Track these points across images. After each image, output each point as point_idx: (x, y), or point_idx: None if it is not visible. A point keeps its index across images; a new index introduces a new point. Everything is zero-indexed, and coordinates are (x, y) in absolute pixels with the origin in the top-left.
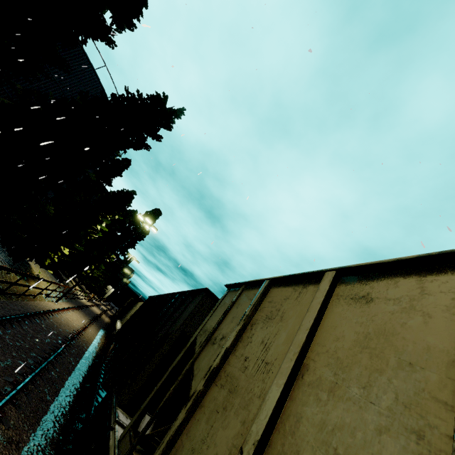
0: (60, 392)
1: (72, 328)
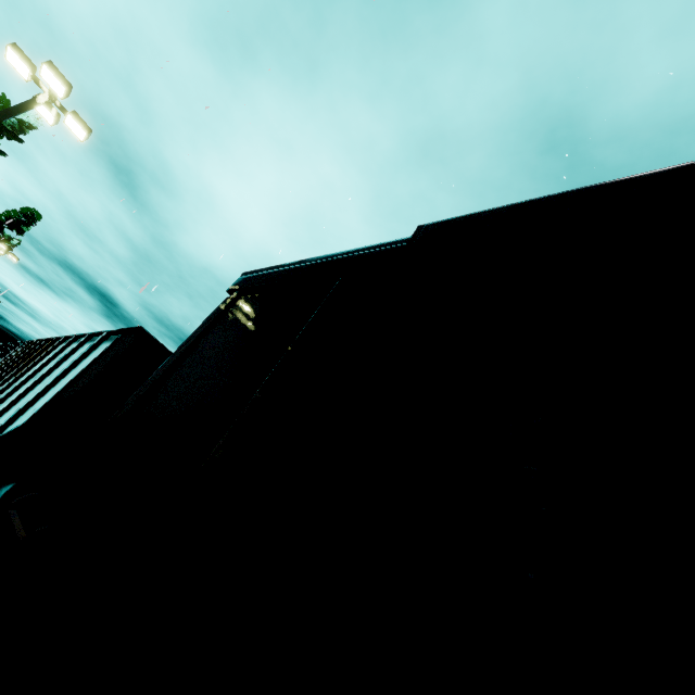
0: None
1: None
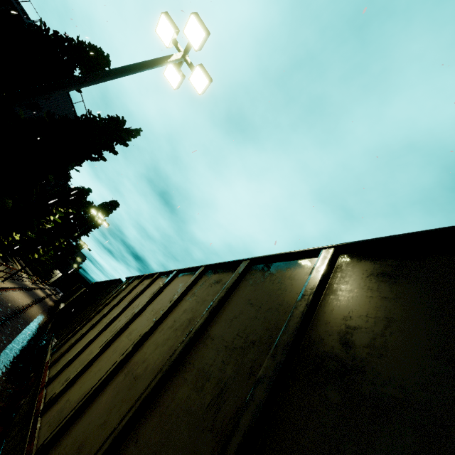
0: (12, 342)
1: (18, 305)
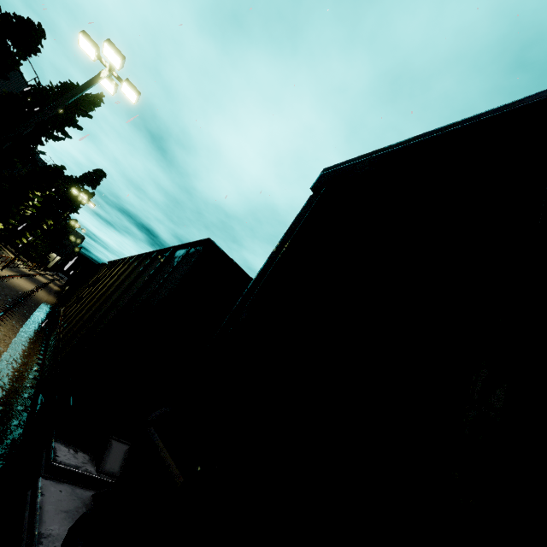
0: (32, 315)
1: (25, 290)
